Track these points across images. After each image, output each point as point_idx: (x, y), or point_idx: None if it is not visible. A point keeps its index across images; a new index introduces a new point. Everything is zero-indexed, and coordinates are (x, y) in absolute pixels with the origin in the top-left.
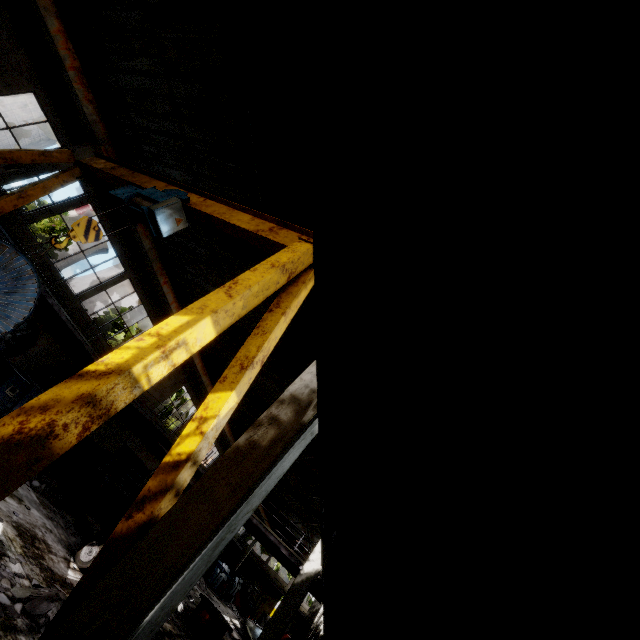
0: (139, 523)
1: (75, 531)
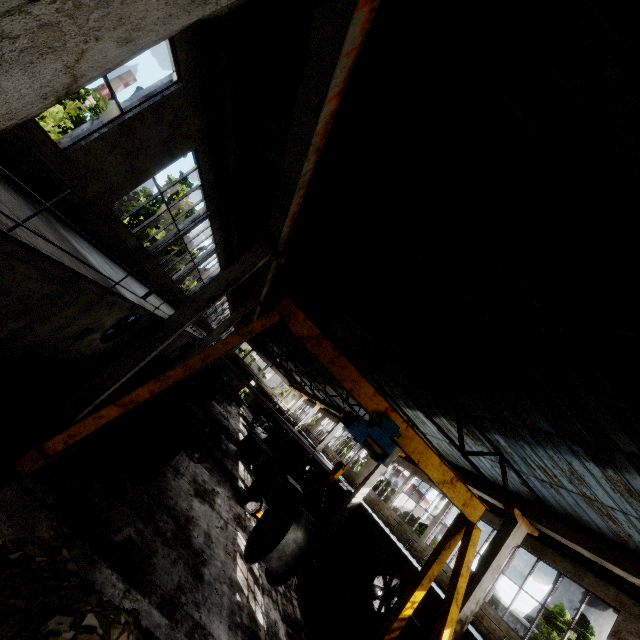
0: (393, 637)
1: (221, 473)
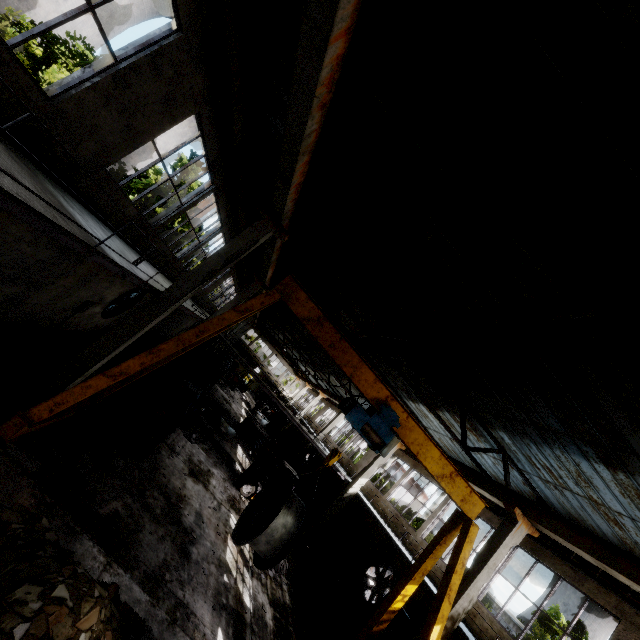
0: (381, 629)
1: (218, 455)
